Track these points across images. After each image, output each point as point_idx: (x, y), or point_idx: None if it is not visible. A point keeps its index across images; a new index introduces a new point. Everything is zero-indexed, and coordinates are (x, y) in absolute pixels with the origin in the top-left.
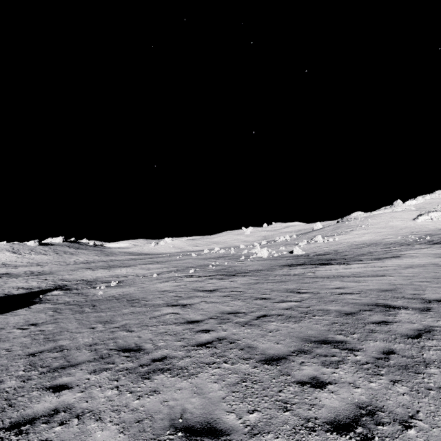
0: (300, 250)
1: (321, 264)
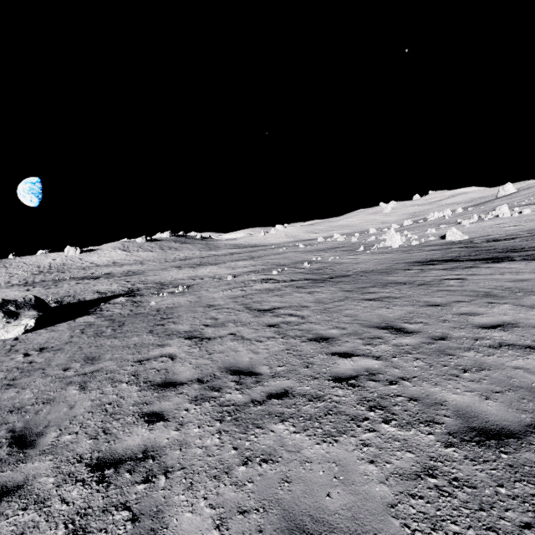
0: (458, 233)
1: (488, 259)
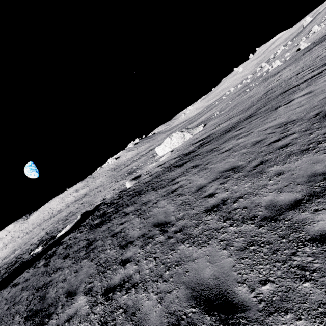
0: (305, 44)
1: None
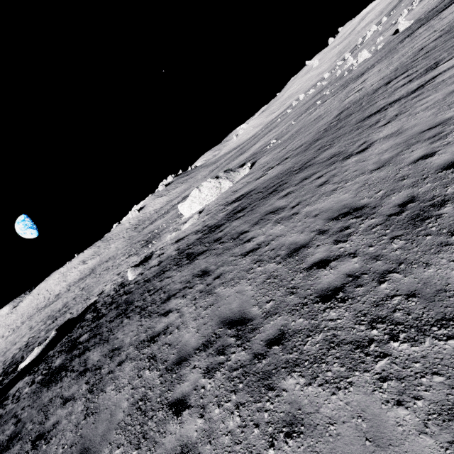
0: (406, 23)
1: (442, 11)
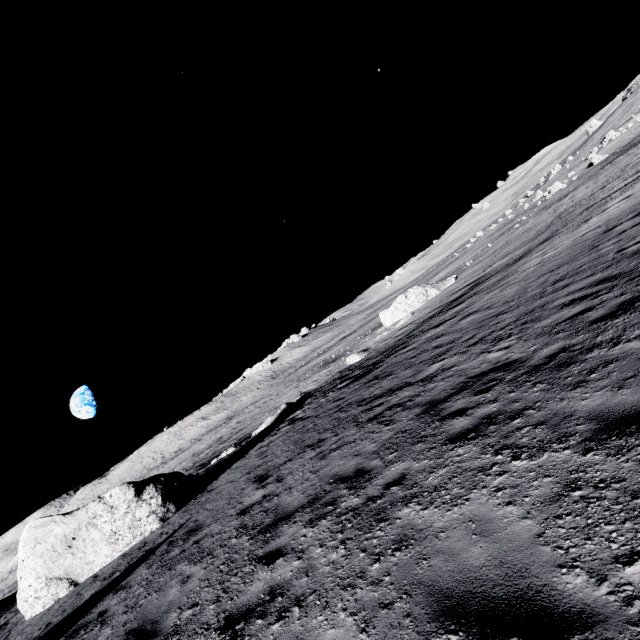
0: (600, 157)
1: (638, 143)
